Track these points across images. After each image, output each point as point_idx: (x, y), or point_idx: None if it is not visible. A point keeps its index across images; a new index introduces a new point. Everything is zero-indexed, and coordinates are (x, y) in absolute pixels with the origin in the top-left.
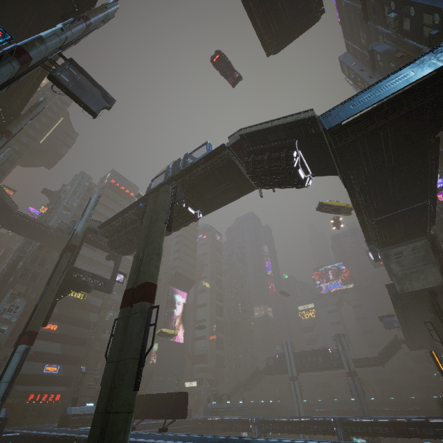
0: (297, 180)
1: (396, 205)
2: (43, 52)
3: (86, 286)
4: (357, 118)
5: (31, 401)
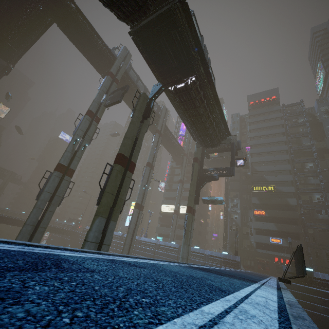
0: None
1: None
2: (95, 104)
3: (212, 177)
4: None
5: (277, 262)
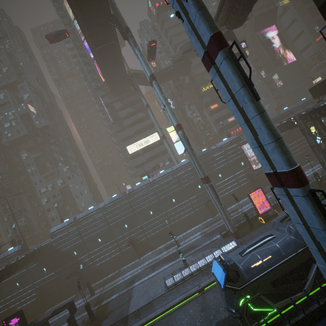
0: None
1: None
2: None
3: None
4: None
5: (233, 134)
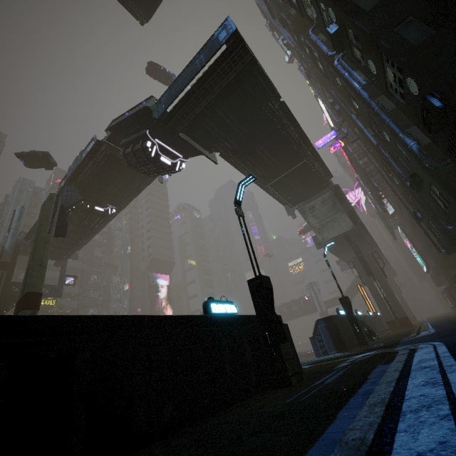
0: (166, 167)
1: (279, 169)
2: None
3: None
4: (177, 104)
5: None
